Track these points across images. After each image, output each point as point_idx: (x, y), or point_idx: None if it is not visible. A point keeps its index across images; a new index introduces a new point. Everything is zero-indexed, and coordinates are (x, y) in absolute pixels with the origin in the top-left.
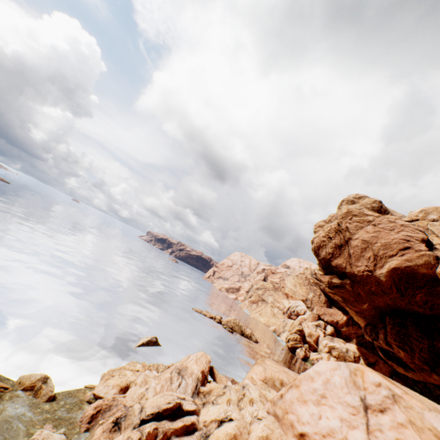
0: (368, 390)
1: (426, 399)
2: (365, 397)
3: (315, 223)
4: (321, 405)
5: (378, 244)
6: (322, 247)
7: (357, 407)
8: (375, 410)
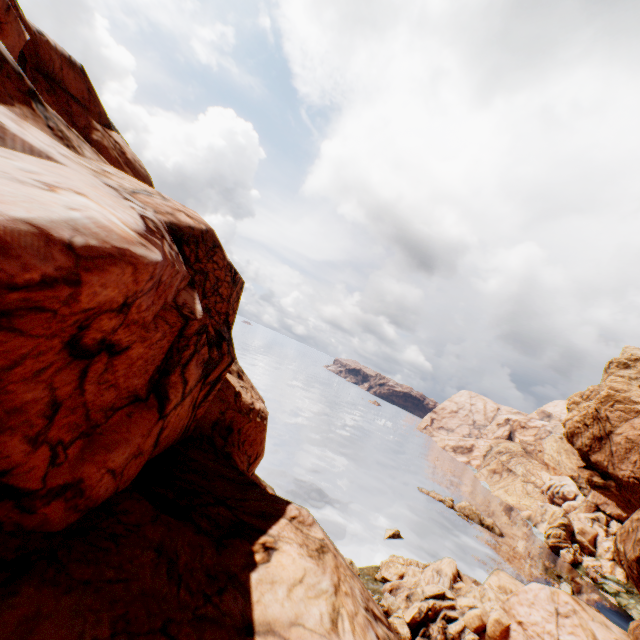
0: (560, 604)
1: (601, 616)
2: (557, 607)
3: (569, 397)
4: (531, 608)
5: None
6: (576, 434)
7: (552, 612)
8: (562, 615)
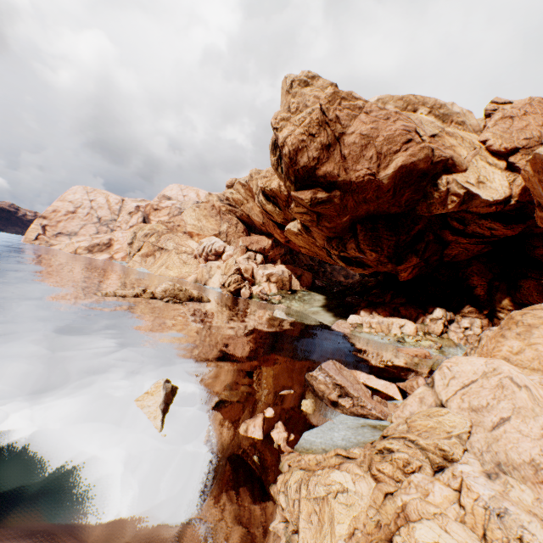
0: None
1: None
2: None
3: (275, 115)
4: None
5: (381, 138)
6: (301, 150)
7: None
8: None
